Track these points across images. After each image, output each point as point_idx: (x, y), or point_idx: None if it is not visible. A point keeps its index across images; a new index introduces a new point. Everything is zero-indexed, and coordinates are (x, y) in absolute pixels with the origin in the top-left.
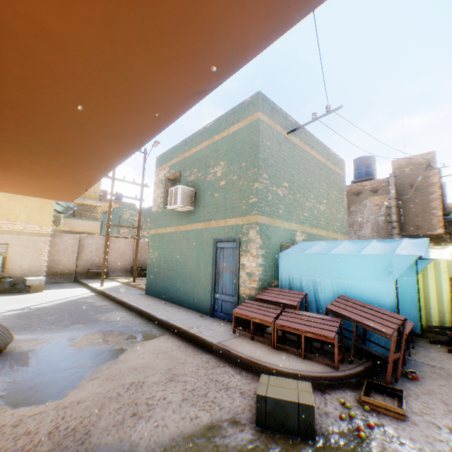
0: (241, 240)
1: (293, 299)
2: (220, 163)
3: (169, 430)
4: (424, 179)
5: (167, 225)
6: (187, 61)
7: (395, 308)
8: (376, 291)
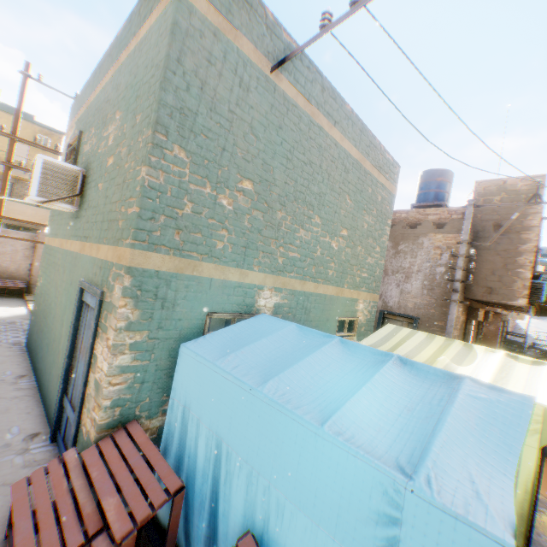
0: (104, 300)
1: (136, 502)
2: (116, 116)
3: None
4: (518, 218)
5: (57, 234)
6: None
7: None
8: None
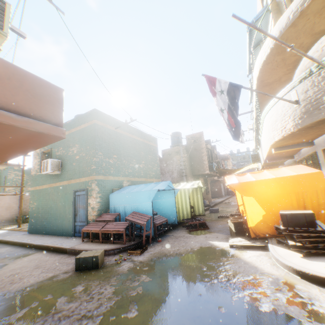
0: (88, 189)
1: (112, 217)
2: (76, 145)
3: (31, 282)
4: (199, 146)
5: (44, 184)
6: (21, 148)
7: (152, 213)
8: (146, 207)
